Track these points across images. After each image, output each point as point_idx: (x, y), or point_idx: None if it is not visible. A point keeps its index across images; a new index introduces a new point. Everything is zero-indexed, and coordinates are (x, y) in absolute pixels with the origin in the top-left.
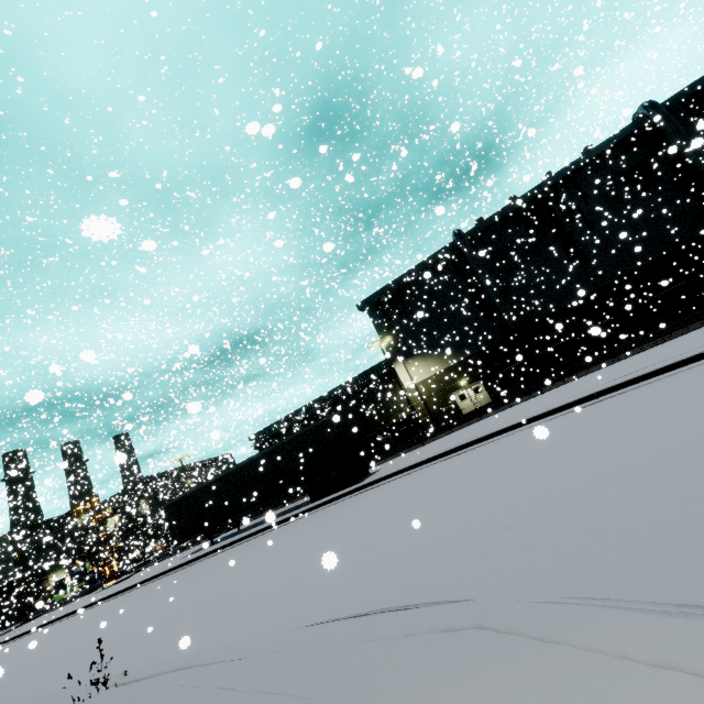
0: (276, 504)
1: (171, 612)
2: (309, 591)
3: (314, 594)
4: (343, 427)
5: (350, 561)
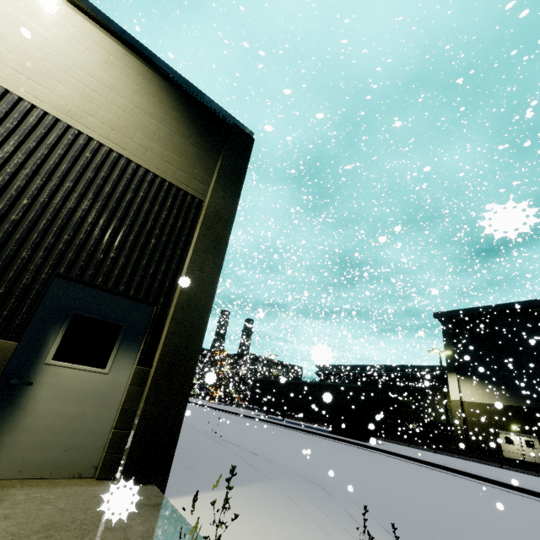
0: (311, 420)
1: (237, 431)
2: (292, 460)
3: (293, 462)
4: (370, 398)
5: (316, 464)
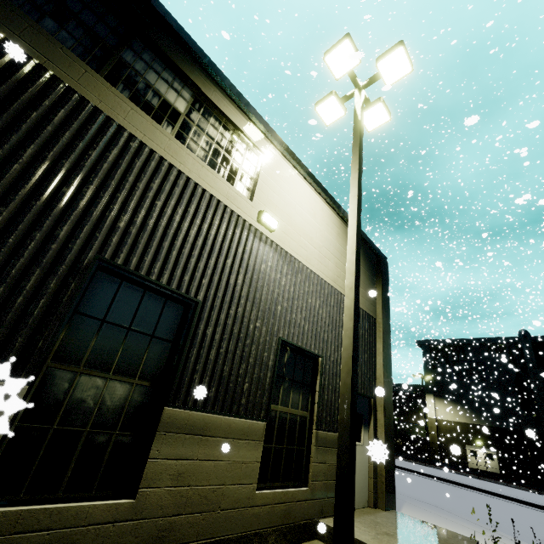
0: None
1: None
2: None
3: None
4: None
5: None
